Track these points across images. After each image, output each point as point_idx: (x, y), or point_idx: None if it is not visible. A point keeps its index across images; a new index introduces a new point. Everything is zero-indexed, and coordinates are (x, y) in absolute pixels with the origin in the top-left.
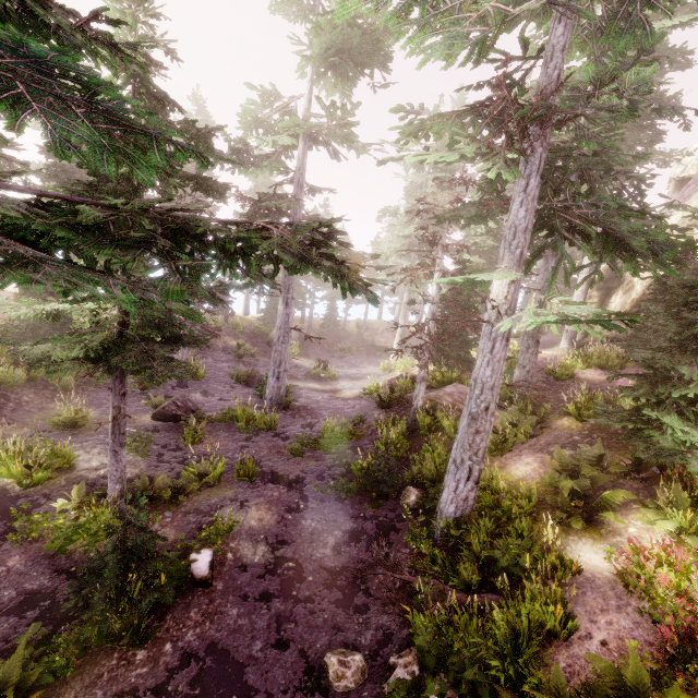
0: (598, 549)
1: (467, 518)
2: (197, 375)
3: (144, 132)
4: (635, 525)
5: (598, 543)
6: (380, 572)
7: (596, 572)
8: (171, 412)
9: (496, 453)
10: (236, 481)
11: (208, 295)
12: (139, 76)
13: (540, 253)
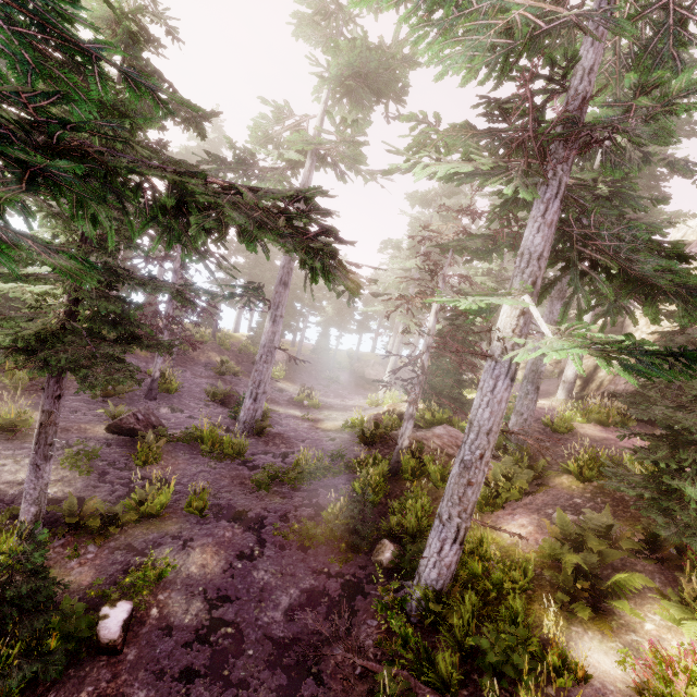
0: (608, 648)
1: (449, 589)
2: (170, 388)
3: (81, 49)
4: (652, 620)
5: (608, 640)
6: (338, 649)
7: (607, 681)
8: (129, 425)
9: (487, 509)
10: (184, 514)
11: (174, 291)
12: (129, 45)
13: (552, 287)
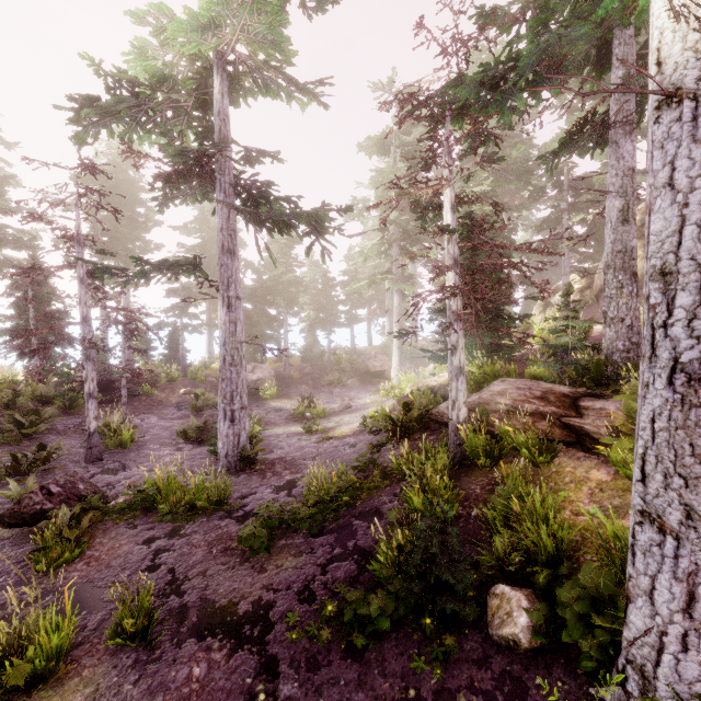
0: None
1: None
2: (123, 440)
3: None
4: None
5: None
6: None
7: None
8: (33, 508)
9: None
10: (111, 649)
11: None
12: None
13: None
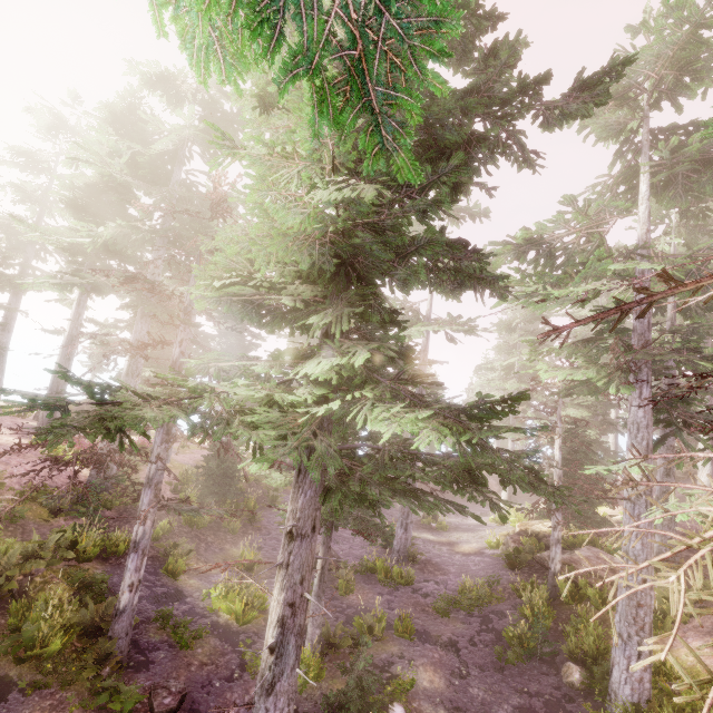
0: None
1: (646, 704)
2: None
3: None
4: None
5: None
6: None
7: None
8: None
9: (657, 631)
10: (395, 637)
11: None
12: None
13: (662, 440)
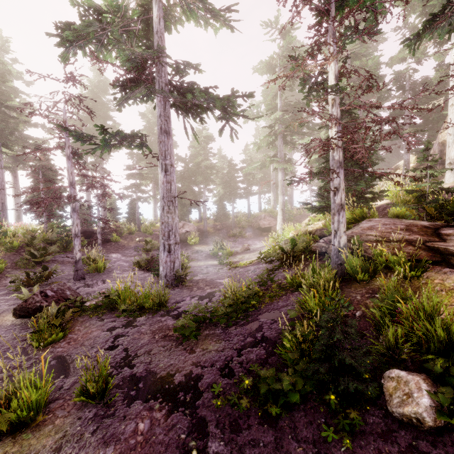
0: None
1: None
2: (98, 267)
3: None
4: None
5: None
6: None
7: None
8: (35, 305)
9: None
10: (78, 405)
11: None
12: None
13: None
